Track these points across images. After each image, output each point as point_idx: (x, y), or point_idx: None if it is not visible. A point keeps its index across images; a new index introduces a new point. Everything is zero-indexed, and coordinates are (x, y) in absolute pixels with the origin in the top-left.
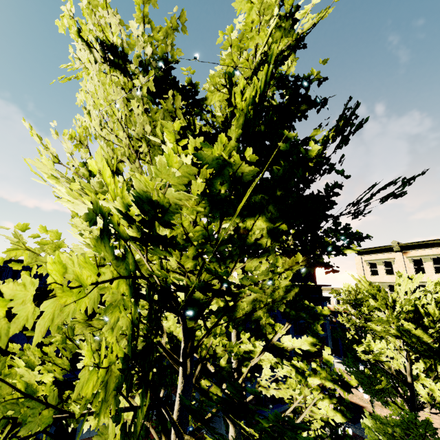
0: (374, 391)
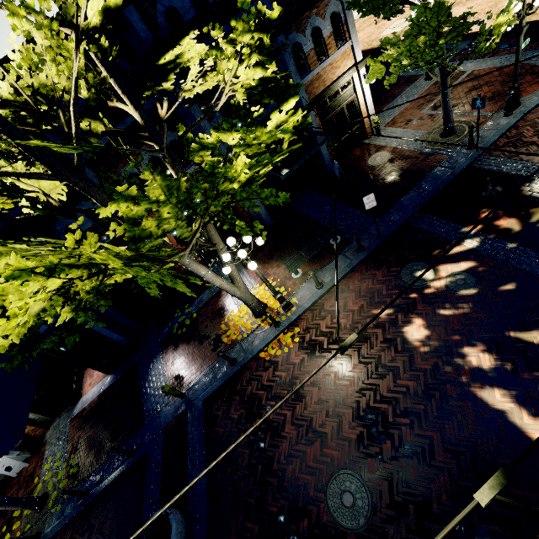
0: (367, 6)
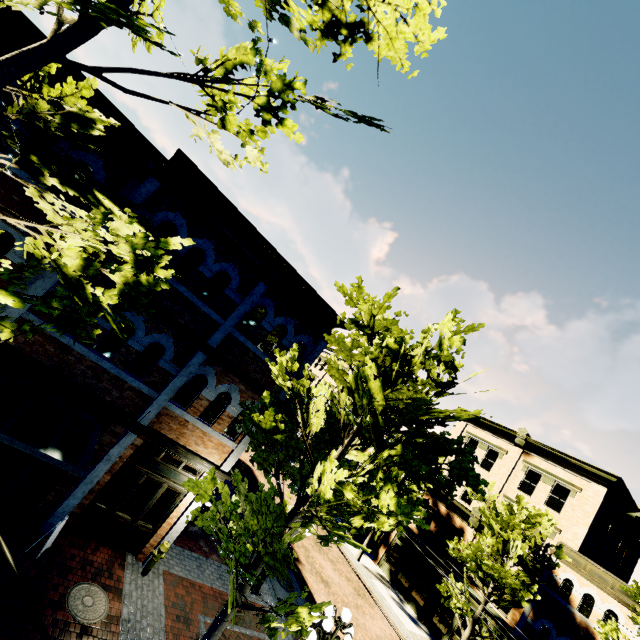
0: (250, 423)
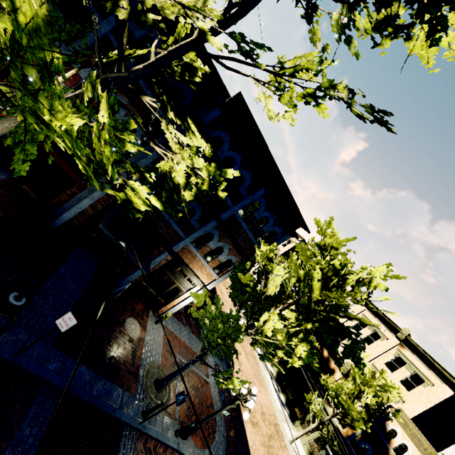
0: (235, 276)
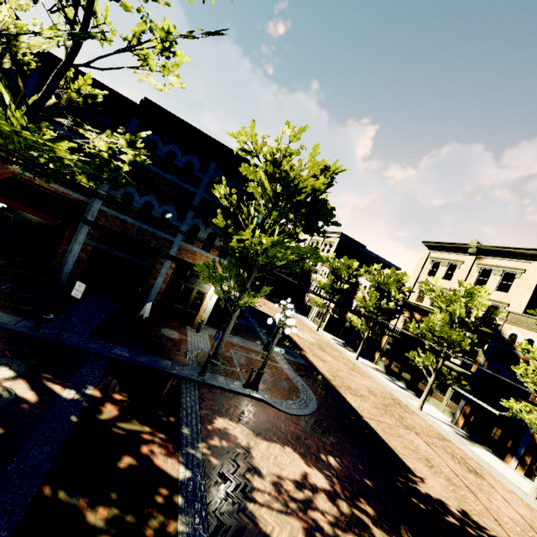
0: (214, 227)
